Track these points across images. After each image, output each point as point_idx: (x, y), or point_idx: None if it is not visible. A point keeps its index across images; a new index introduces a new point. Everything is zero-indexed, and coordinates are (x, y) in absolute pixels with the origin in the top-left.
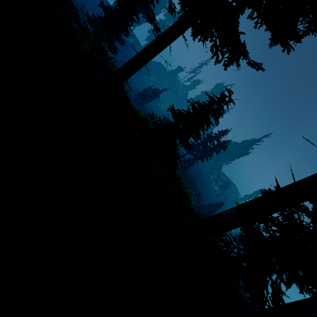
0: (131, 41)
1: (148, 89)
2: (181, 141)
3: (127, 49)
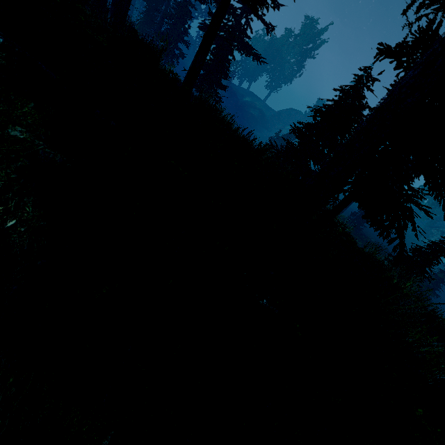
0: (249, 100)
1: (277, 138)
2: (314, 159)
3: (245, 111)
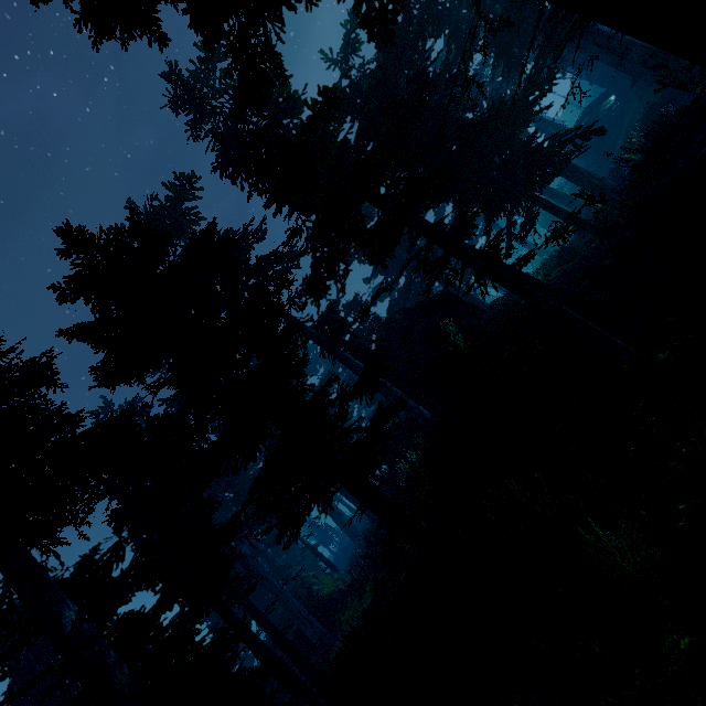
0: None
1: None
2: None
3: None
